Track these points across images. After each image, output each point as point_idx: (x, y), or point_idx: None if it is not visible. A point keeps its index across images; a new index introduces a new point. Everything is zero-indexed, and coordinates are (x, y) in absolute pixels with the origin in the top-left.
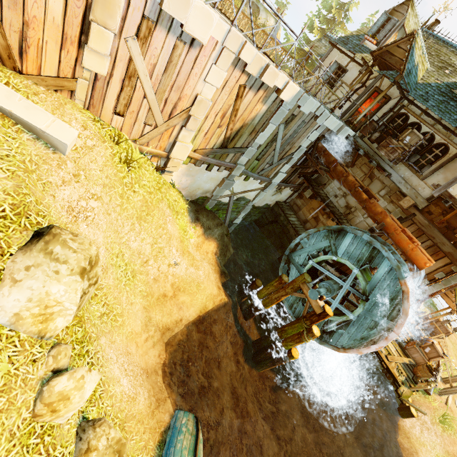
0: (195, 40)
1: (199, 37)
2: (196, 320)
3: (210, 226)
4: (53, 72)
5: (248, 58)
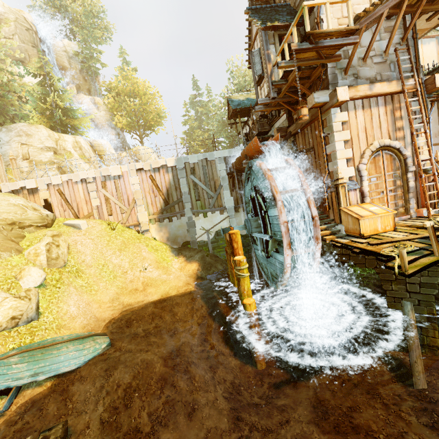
0: (120, 176)
1: (118, 174)
2: (156, 301)
3: (192, 255)
4: (87, 213)
5: (141, 166)
